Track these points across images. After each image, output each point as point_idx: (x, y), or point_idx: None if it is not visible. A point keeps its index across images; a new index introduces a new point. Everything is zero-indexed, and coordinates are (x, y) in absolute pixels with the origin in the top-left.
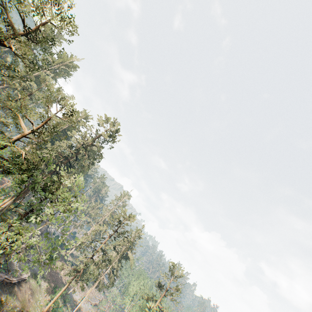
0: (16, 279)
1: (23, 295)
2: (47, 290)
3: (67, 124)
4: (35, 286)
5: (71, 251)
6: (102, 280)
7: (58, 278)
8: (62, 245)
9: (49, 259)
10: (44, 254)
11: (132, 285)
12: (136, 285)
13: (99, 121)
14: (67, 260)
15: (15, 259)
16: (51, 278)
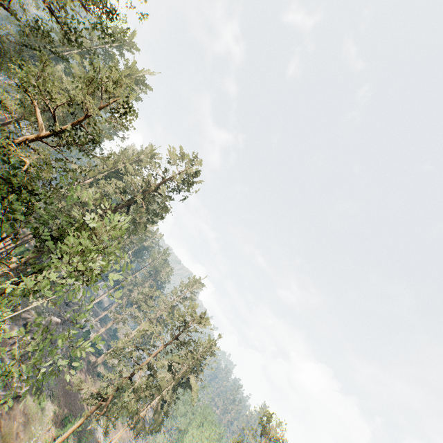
0: (3, 393)
1: (10, 423)
2: (53, 419)
3: (124, 163)
4: (35, 410)
5: (105, 359)
6: (142, 417)
7: (77, 400)
8: (93, 347)
9: (69, 366)
10: (61, 356)
11: (191, 435)
12: (196, 435)
13: (171, 154)
14: (96, 371)
15: (9, 358)
16: (65, 399)
